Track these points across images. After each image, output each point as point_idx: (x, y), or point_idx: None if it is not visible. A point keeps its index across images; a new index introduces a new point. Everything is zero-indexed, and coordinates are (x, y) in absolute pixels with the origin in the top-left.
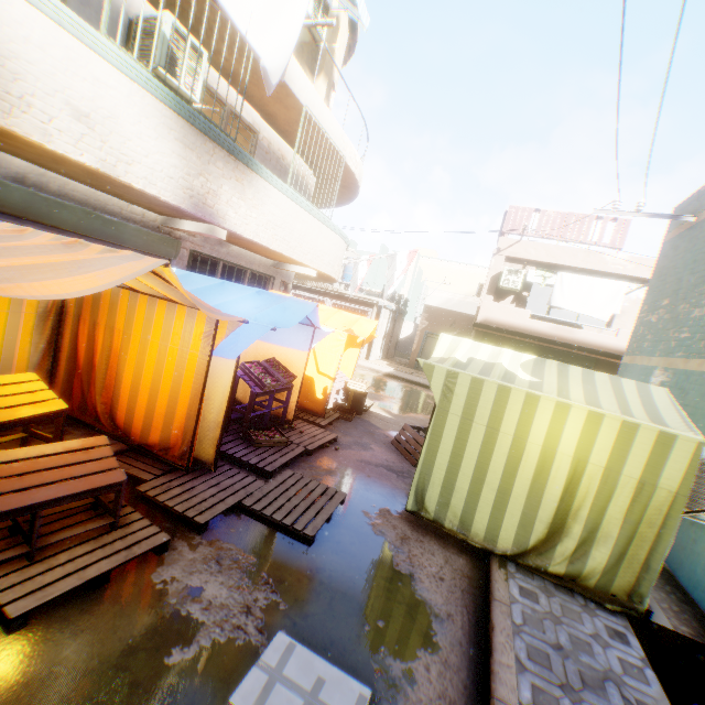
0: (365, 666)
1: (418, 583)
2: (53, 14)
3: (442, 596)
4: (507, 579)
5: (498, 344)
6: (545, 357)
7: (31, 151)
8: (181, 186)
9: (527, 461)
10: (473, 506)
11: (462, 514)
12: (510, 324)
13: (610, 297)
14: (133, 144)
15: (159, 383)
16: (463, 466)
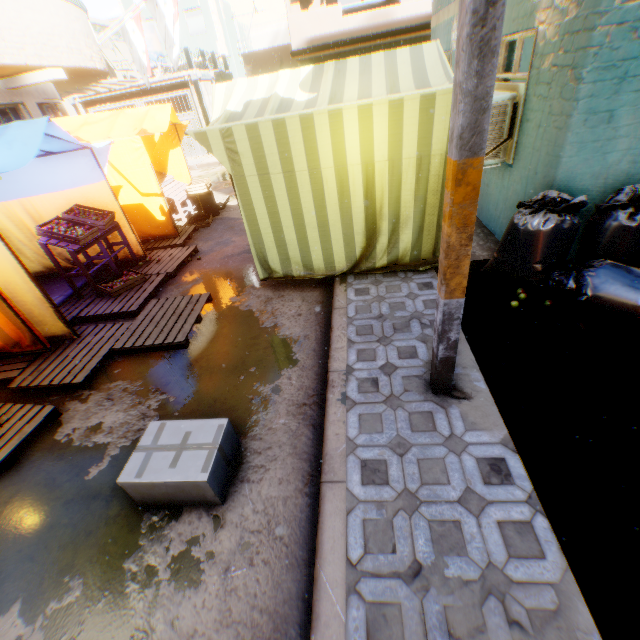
0: (242, 402)
1: (280, 328)
2: None
3: (300, 327)
4: (346, 290)
5: None
6: None
7: None
8: None
9: (328, 188)
10: (306, 249)
11: (302, 261)
12: (326, 36)
13: None
14: None
15: None
16: (283, 221)
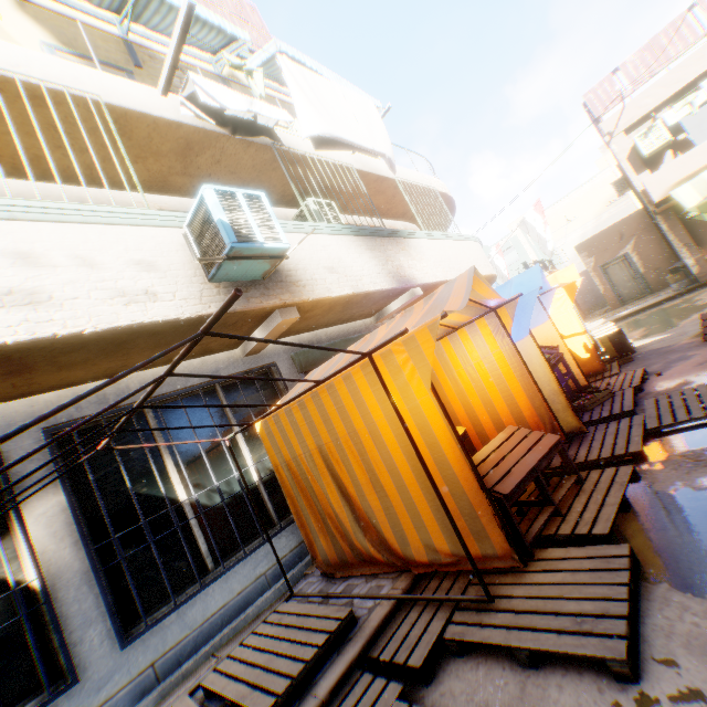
0: None
1: None
2: (295, 230)
3: None
4: None
5: None
6: None
7: (318, 314)
8: (385, 275)
9: None
10: None
11: None
12: (696, 170)
13: None
14: (354, 268)
15: (486, 396)
16: None
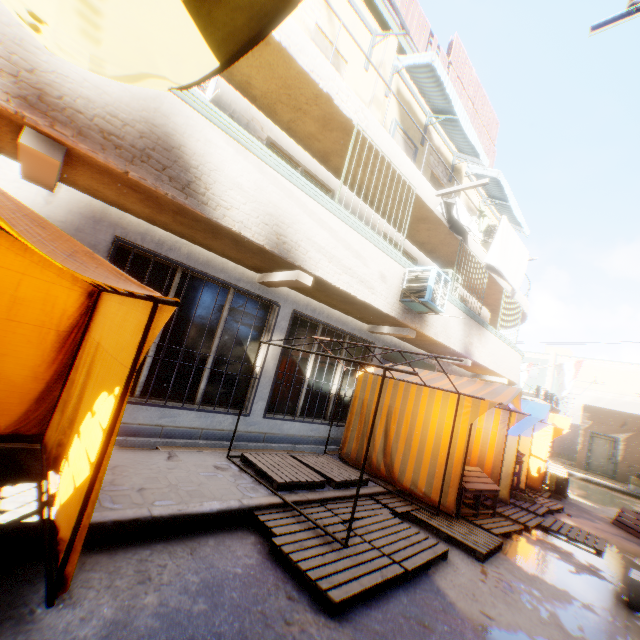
0: None
1: None
2: None
3: None
4: None
5: None
6: None
7: (416, 338)
8: (462, 343)
9: None
10: None
11: None
12: None
13: None
14: (452, 330)
15: (470, 447)
16: None
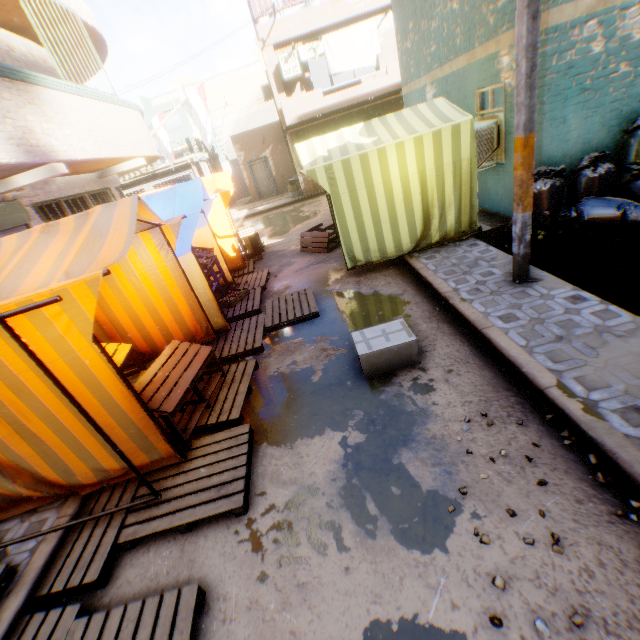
0: None
1: (381, 292)
2: None
3: (396, 288)
4: (418, 260)
5: (311, 136)
6: (349, 125)
7: None
8: (5, 141)
9: (396, 192)
10: (381, 239)
11: (378, 249)
12: (312, 112)
13: (369, 42)
14: None
15: (152, 304)
16: (365, 221)
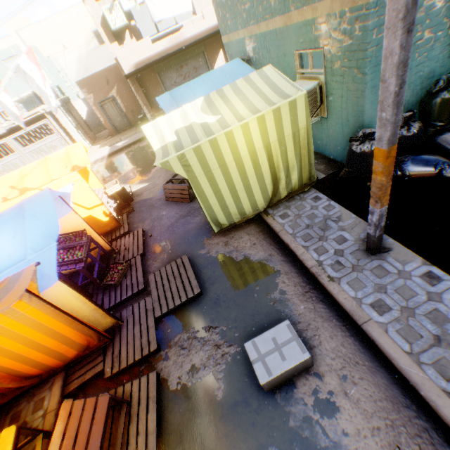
0: (270, 308)
1: (250, 257)
2: None
3: (262, 251)
4: (274, 219)
5: (149, 77)
6: (179, 64)
7: None
8: None
9: (247, 166)
10: (240, 204)
11: (238, 212)
12: (146, 59)
13: None
14: None
15: (31, 341)
16: (223, 194)
